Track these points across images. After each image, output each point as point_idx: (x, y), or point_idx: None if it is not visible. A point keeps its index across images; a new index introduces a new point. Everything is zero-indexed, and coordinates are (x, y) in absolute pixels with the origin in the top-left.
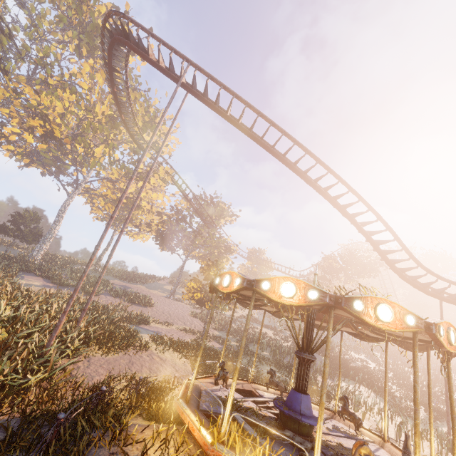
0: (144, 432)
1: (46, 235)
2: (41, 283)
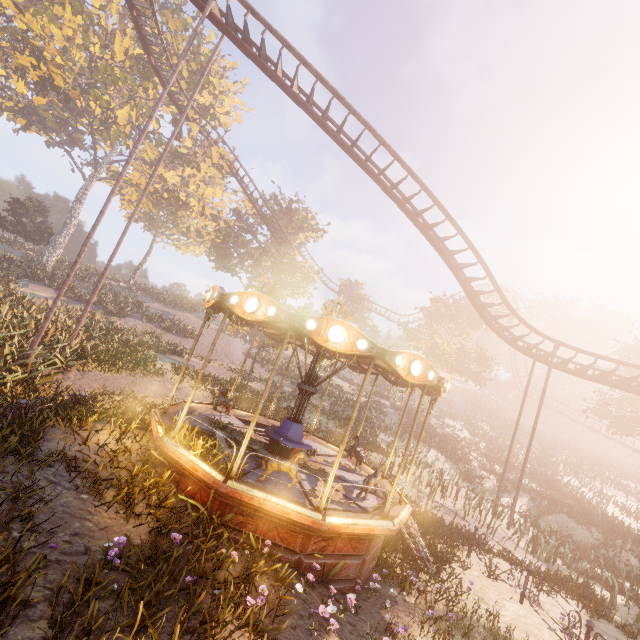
0: (107, 427)
1: (58, 234)
2: (50, 296)
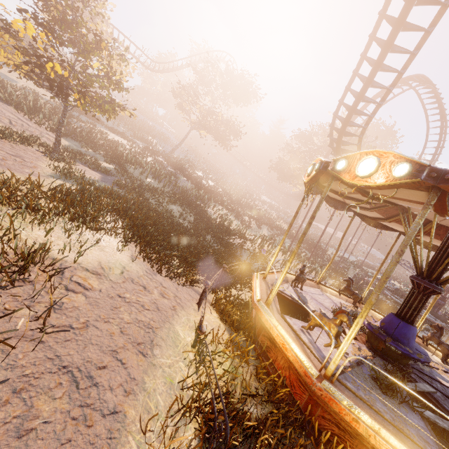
0: None
1: None
2: None
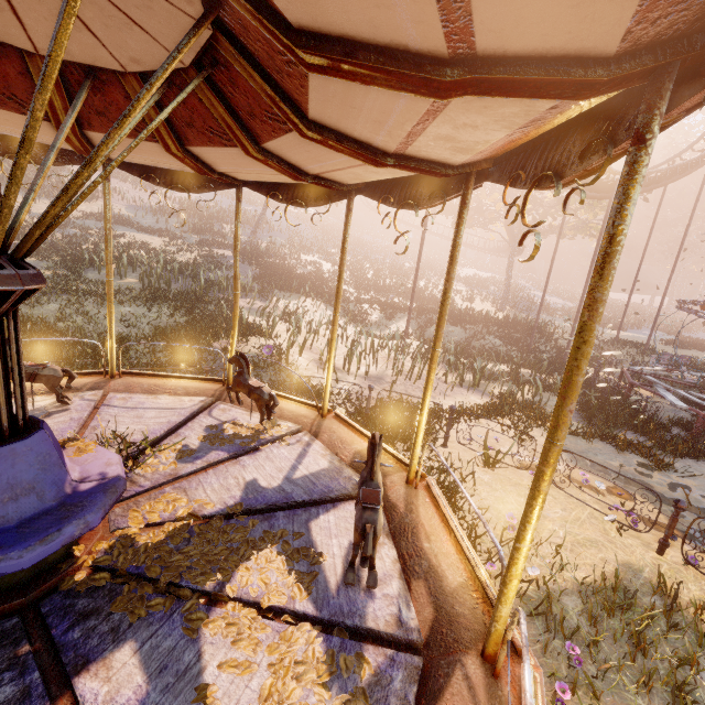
0: None
1: None
2: None
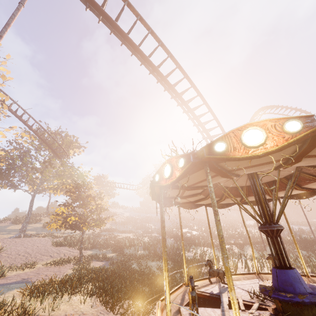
0: None
1: None
2: None
